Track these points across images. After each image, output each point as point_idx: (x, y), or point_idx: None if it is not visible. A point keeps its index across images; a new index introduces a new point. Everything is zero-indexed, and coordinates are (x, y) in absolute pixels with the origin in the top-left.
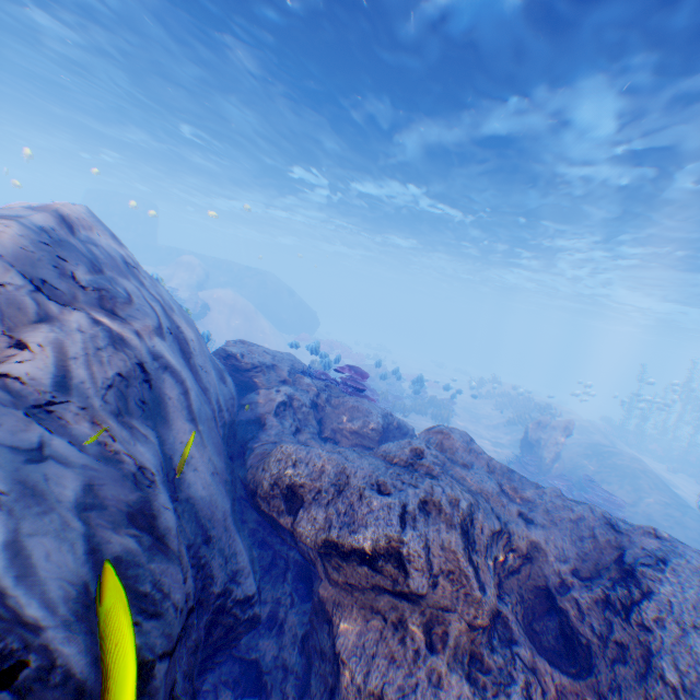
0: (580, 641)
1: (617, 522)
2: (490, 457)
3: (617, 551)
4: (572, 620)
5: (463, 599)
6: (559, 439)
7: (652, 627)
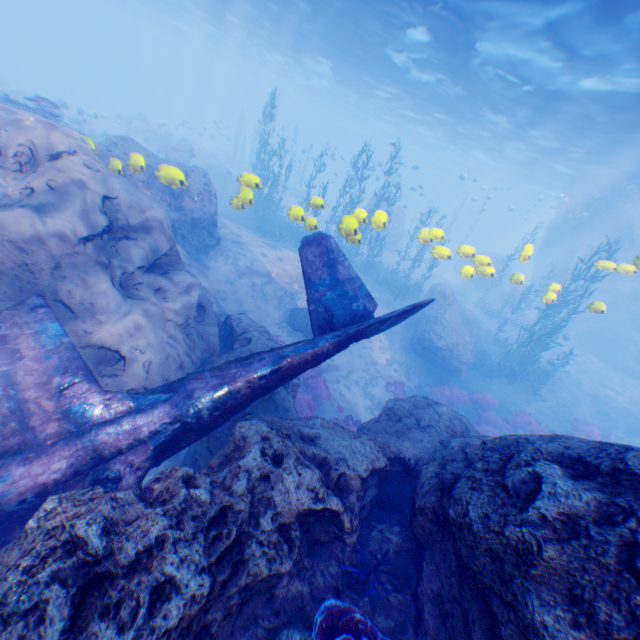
0: (175, 192)
1: (186, 165)
2: (144, 149)
3: (184, 171)
4: (173, 188)
5: (142, 179)
6: (187, 158)
7: (188, 182)
